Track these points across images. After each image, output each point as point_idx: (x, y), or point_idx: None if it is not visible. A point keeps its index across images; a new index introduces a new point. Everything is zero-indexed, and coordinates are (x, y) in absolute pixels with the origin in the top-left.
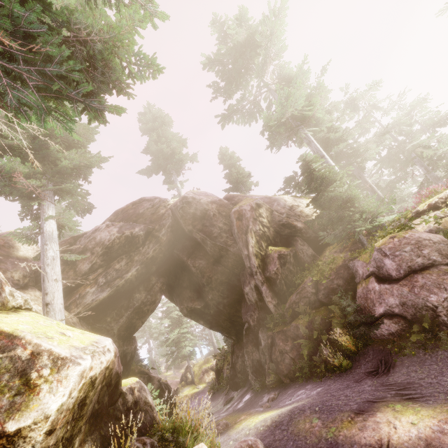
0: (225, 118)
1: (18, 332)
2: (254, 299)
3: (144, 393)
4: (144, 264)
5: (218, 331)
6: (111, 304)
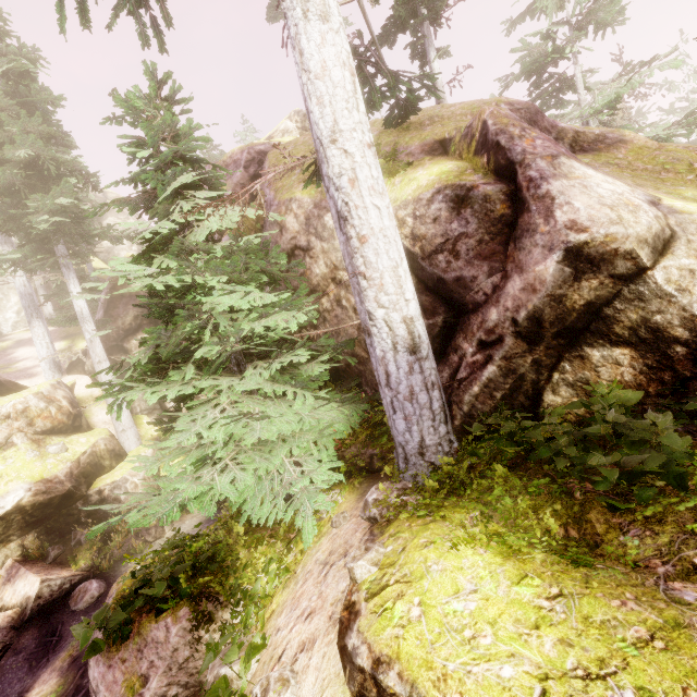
0: None
1: None
2: None
3: (118, 491)
4: None
5: None
6: None
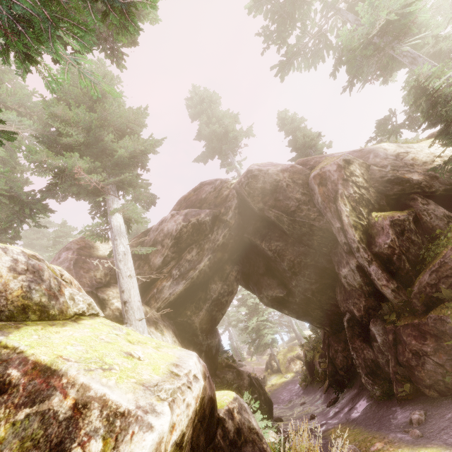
0: (284, 67)
1: (59, 362)
2: (357, 284)
3: (245, 414)
4: (215, 253)
5: (307, 321)
6: (189, 297)
